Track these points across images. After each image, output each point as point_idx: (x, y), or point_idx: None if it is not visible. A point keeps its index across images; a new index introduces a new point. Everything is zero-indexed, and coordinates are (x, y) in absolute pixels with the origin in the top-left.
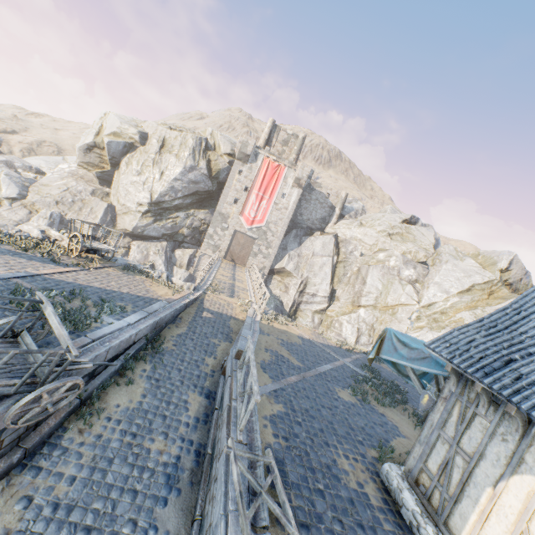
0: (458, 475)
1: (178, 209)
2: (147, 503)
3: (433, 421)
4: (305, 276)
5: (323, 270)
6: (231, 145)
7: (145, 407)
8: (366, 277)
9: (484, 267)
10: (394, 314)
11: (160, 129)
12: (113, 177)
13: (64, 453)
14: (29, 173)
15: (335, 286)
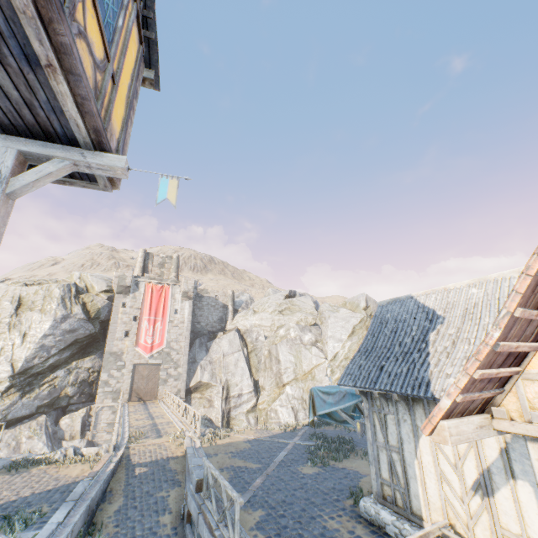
0: (399, 467)
1: (54, 368)
2: None
3: (370, 439)
4: (224, 380)
5: (239, 366)
6: (105, 281)
7: None
8: (278, 356)
9: (353, 310)
10: (314, 378)
11: (11, 289)
12: None
13: None
14: None
15: (256, 376)
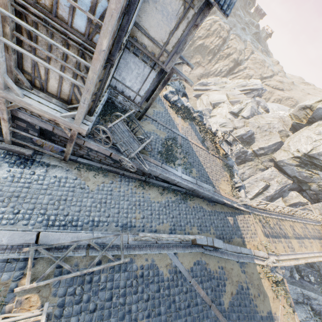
0: None
1: None
2: (115, 218)
3: None
4: None
5: None
6: None
7: (153, 204)
8: None
9: None
10: None
11: None
12: (301, 128)
13: (127, 185)
14: (262, 109)
15: None
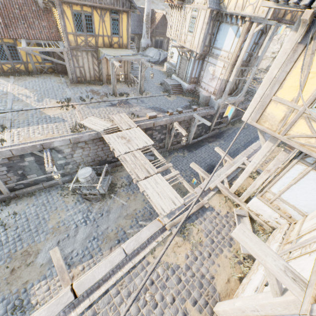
0: None
1: None
2: None
3: None
4: None
5: None
6: None
7: None
8: None
9: None
10: None
11: None
12: None
13: None
14: None
15: None
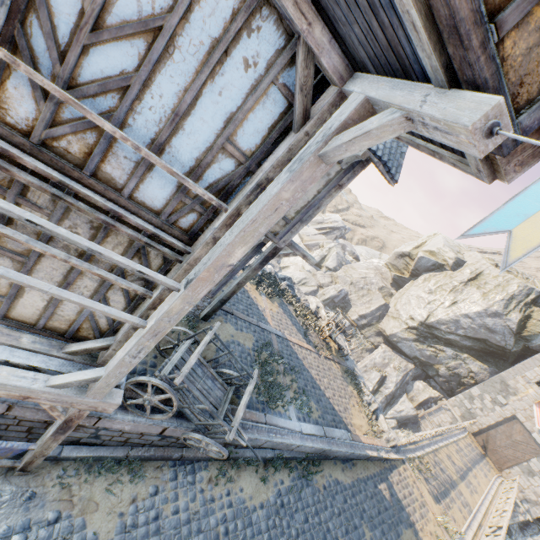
0: None
1: (448, 343)
2: None
3: None
4: None
5: None
6: None
7: (253, 517)
8: None
9: None
10: None
11: (481, 262)
12: (405, 284)
13: (191, 483)
14: (350, 256)
15: None
